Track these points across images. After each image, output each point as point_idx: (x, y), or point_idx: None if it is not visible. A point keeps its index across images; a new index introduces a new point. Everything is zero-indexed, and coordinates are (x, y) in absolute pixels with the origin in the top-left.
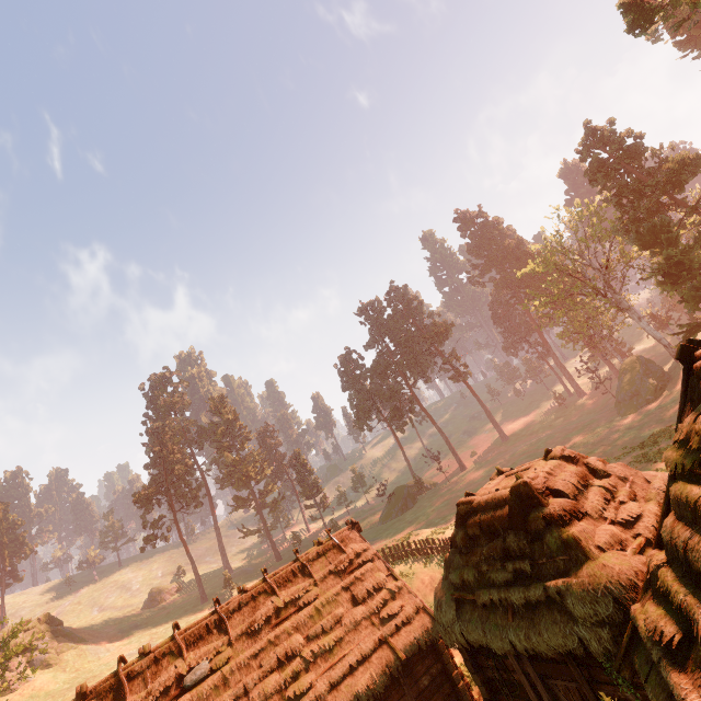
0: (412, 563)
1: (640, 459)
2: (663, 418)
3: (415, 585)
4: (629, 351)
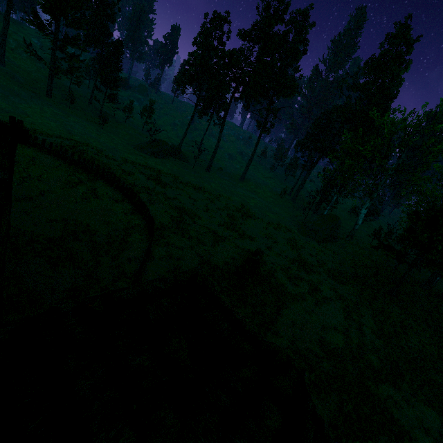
0: (109, 192)
1: (285, 270)
2: (312, 256)
3: (95, 206)
4: (333, 207)
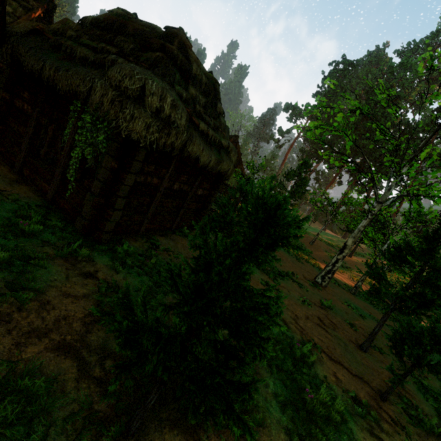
0: None
1: None
2: None
3: None
4: None
